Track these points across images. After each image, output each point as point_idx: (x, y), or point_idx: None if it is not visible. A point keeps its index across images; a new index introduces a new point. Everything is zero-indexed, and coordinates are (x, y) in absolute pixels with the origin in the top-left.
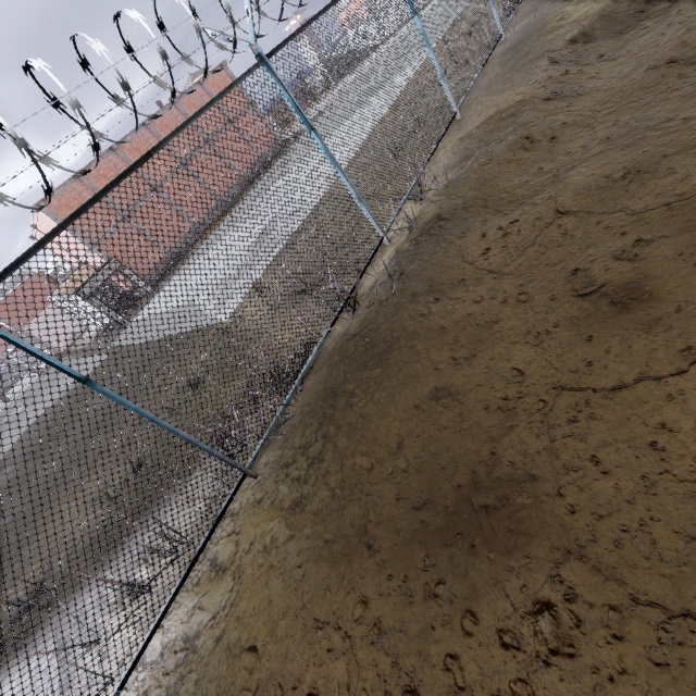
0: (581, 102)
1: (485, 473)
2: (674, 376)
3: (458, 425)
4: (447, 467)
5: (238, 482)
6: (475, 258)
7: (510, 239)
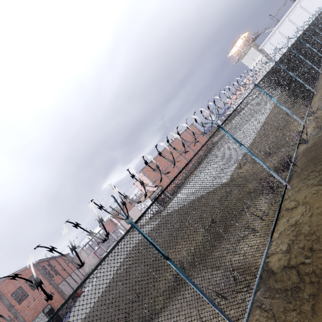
0: None
1: None
2: None
3: None
4: None
5: (285, 186)
6: None
7: None
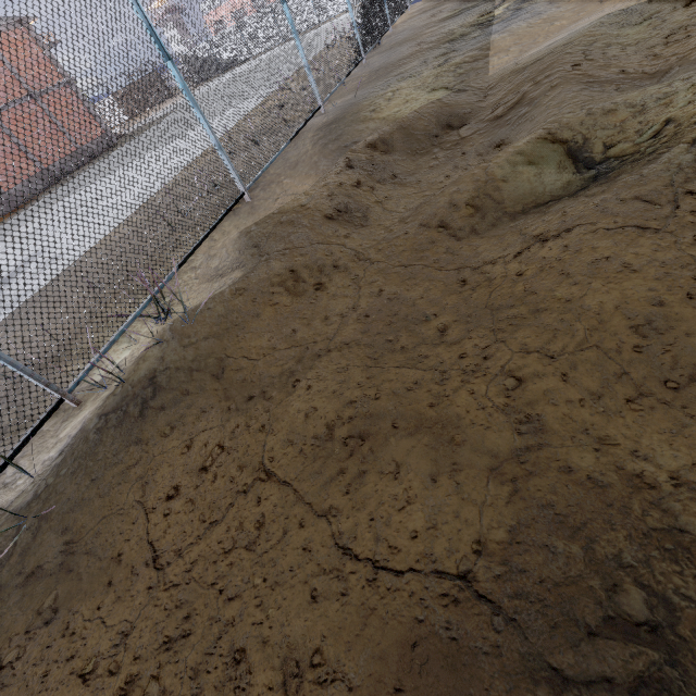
0: (359, 237)
1: None
2: None
3: None
4: None
5: None
6: (158, 501)
7: (202, 489)
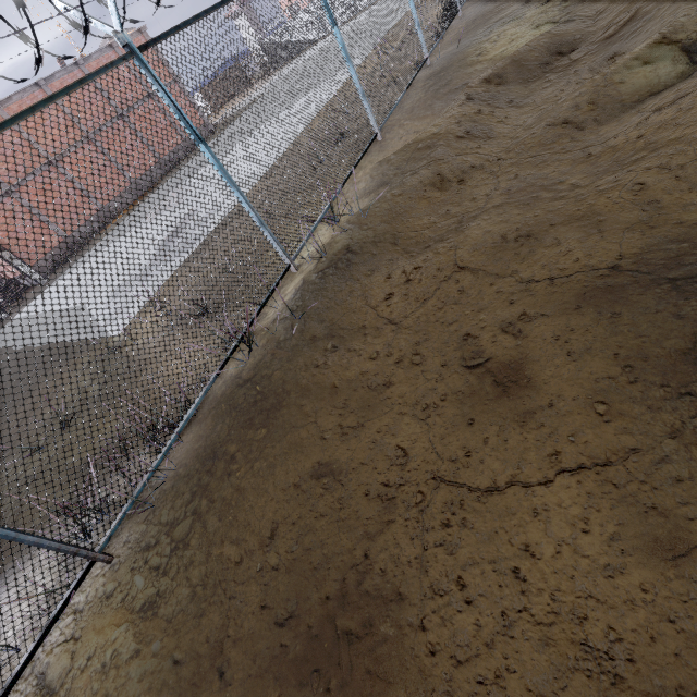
0: (489, 146)
1: (355, 583)
2: (541, 486)
3: (336, 513)
4: (319, 567)
5: (83, 572)
6: (378, 302)
7: (412, 288)
